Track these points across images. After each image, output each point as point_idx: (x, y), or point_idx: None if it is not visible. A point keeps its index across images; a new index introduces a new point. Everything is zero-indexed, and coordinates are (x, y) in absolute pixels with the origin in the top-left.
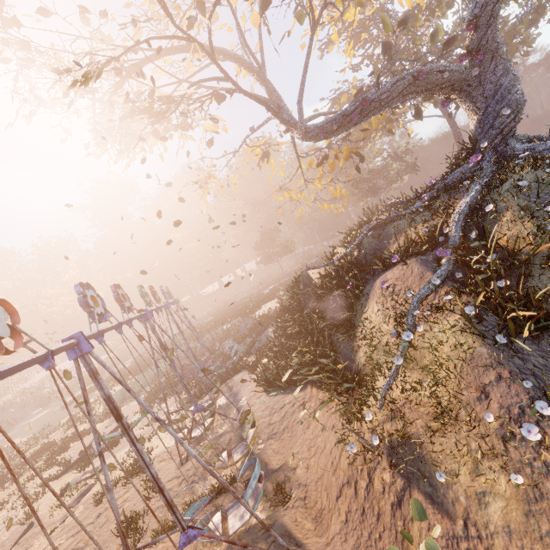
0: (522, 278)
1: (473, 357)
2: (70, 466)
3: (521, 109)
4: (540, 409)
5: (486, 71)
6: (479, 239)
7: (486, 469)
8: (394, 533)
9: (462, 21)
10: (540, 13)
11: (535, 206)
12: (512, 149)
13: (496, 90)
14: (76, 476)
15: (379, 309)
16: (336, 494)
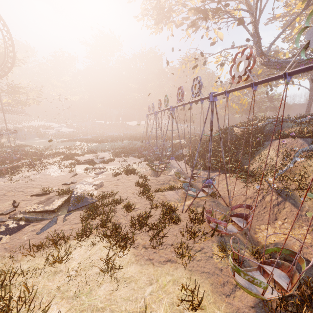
0: None
1: None
2: (85, 162)
3: None
4: None
5: None
6: None
7: None
8: (272, 212)
9: None
10: None
11: None
12: None
13: None
14: (90, 167)
15: (274, 151)
16: (243, 200)
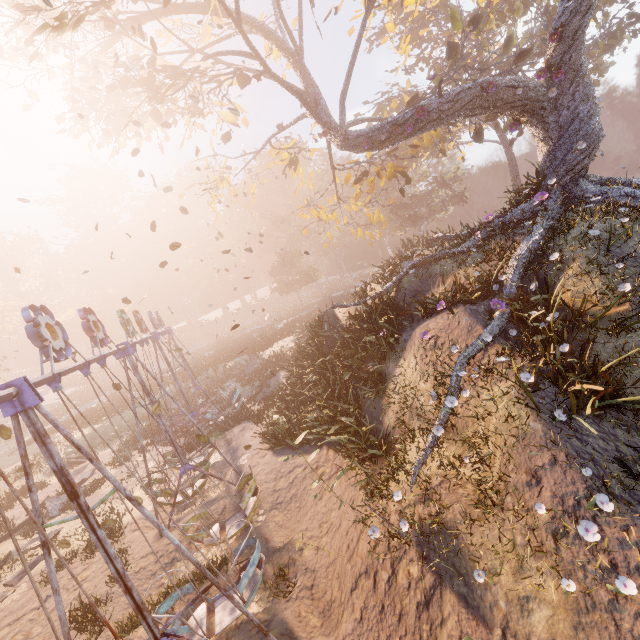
0: (589, 346)
1: (526, 434)
2: (14, 530)
3: (597, 145)
4: (600, 503)
5: (565, 94)
6: (539, 292)
7: (532, 569)
8: (418, 638)
9: (545, 29)
10: (618, 38)
11: (605, 261)
12: (582, 191)
13: (573, 119)
14: (21, 543)
15: (417, 364)
16: (351, 586)
